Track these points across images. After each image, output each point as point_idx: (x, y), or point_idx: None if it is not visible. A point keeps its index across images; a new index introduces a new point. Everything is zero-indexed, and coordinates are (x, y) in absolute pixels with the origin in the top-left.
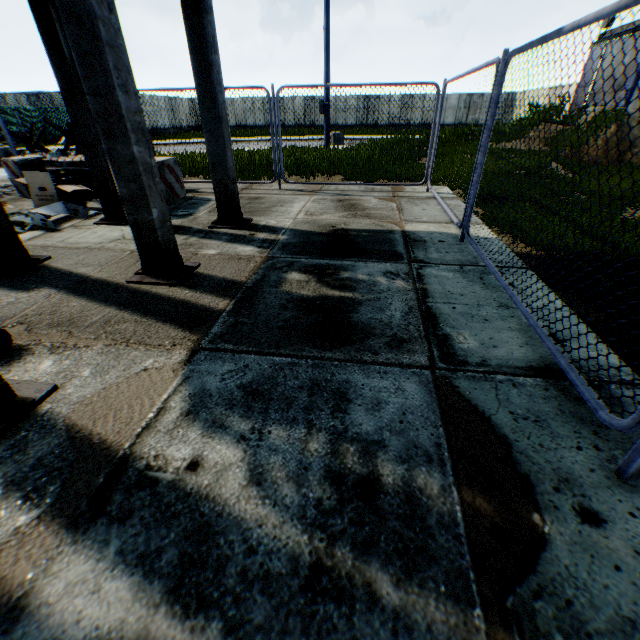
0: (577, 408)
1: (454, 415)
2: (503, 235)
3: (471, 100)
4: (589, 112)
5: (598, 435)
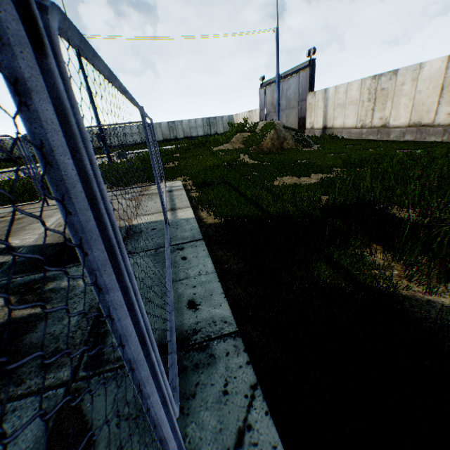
0: (179, 381)
1: (57, 446)
2: (205, 211)
3: (210, 121)
4: (260, 124)
5: (183, 410)
